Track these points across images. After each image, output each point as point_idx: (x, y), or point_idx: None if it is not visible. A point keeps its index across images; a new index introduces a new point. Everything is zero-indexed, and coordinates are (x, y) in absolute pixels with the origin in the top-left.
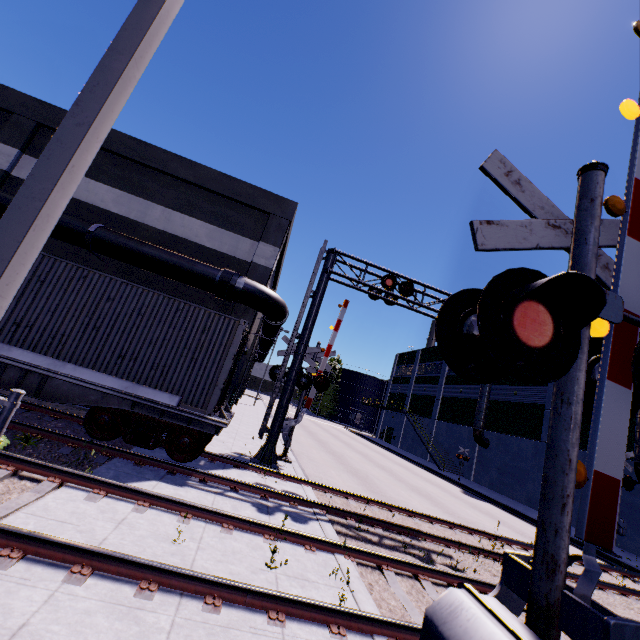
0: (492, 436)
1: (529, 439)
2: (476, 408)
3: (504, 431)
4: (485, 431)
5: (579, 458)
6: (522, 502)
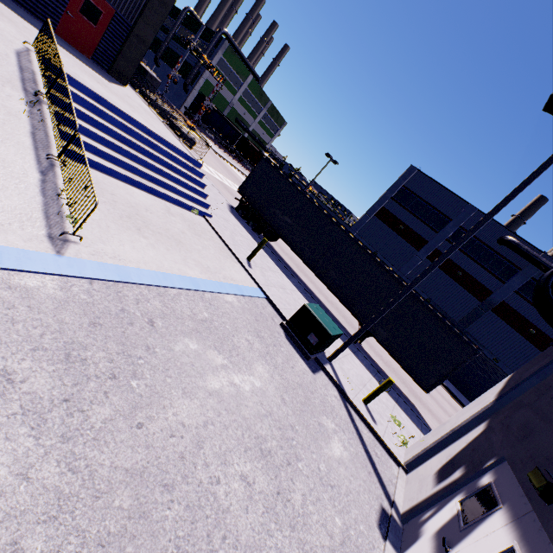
0: (162, 64)
1: (172, 69)
2: (160, 47)
3: (167, 63)
4: (161, 60)
5: (179, 80)
6: (159, 90)
